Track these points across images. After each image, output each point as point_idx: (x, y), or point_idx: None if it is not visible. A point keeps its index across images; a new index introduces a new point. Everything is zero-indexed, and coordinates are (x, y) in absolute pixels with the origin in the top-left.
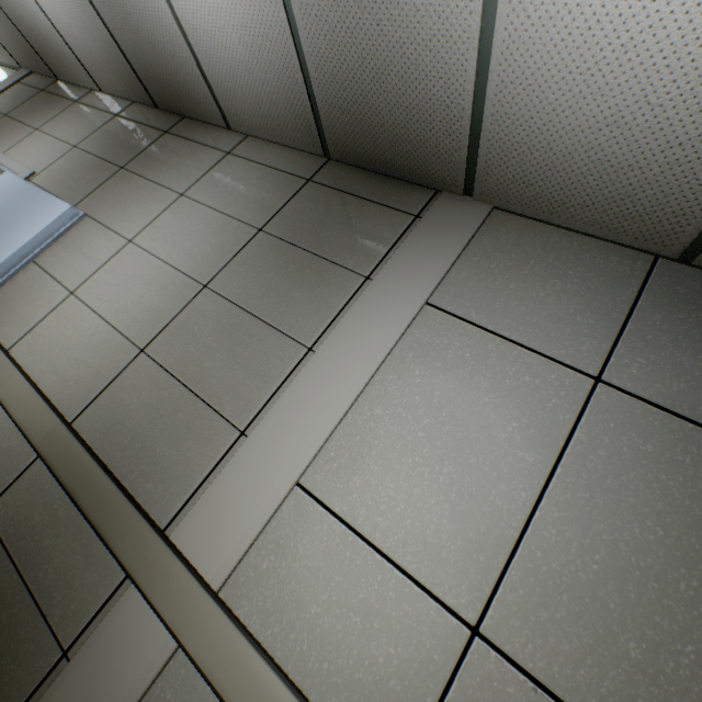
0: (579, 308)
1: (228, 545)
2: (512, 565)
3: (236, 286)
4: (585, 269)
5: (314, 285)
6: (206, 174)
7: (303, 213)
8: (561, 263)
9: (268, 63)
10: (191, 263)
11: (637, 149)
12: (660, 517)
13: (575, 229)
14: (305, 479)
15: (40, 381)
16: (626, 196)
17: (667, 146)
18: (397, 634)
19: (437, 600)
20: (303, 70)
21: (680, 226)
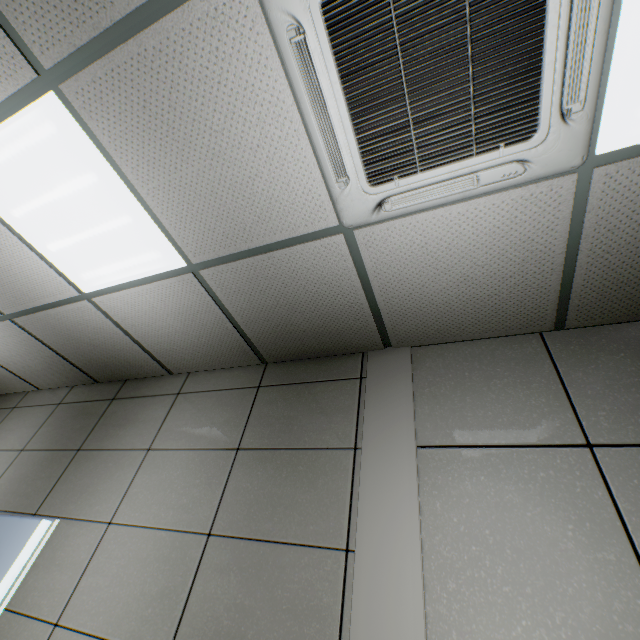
0: (526, 393)
1: None
2: None
3: (240, 518)
4: (504, 362)
5: (313, 479)
6: (165, 420)
7: (268, 416)
8: (486, 366)
9: (200, 325)
10: (184, 516)
11: (487, 286)
12: None
13: (476, 338)
14: None
15: None
16: (497, 310)
17: (503, 279)
18: None
19: None
20: (230, 320)
21: (542, 312)
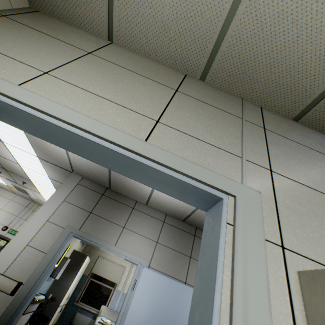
0: None
1: None
2: None
3: None
4: None
5: None
6: None
7: None
8: None
9: None
10: None
11: None
12: None
13: None
14: None
15: None
16: None
17: None
18: None
19: None
20: None
21: None
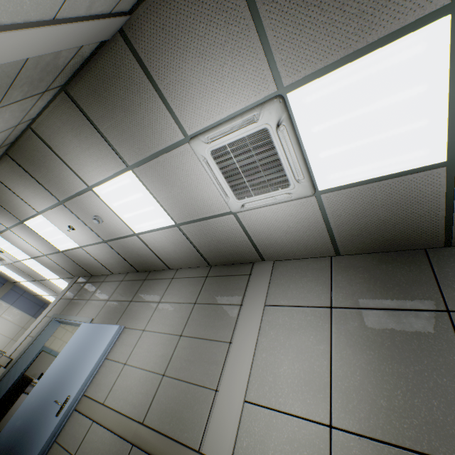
0: (315, 284)
1: (227, 442)
2: (332, 392)
3: (193, 330)
4: (311, 270)
5: (222, 316)
6: (166, 290)
7: (209, 290)
8: (303, 271)
9: (181, 247)
10: (172, 328)
11: (298, 236)
12: (370, 347)
13: (302, 258)
14: (247, 397)
15: (122, 411)
16: (306, 246)
17: (303, 233)
18: (304, 444)
19: (313, 421)
20: (194, 246)
21: (327, 247)
